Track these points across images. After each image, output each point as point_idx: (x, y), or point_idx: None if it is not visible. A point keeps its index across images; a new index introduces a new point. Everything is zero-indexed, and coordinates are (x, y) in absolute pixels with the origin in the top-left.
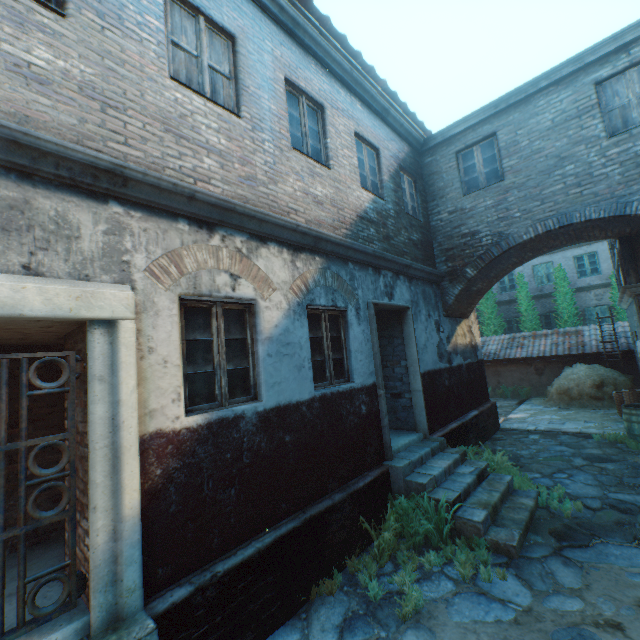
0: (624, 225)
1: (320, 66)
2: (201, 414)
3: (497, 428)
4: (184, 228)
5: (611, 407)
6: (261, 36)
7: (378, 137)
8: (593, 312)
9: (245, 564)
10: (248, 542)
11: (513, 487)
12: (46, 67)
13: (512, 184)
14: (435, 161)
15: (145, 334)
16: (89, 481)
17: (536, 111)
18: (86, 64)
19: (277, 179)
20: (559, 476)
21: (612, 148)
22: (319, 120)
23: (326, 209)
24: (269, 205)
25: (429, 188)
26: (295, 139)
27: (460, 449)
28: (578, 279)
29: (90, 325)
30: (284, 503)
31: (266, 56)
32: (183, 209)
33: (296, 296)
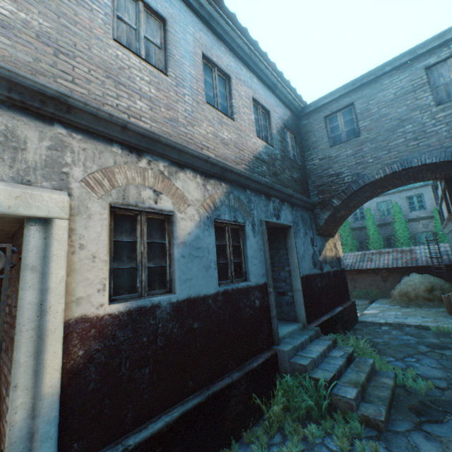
0: (450, 169)
1: (228, 49)
2: (123, 303)
3: (356, 321)
4: (117, 151)
5: (440, 306)
6: (185, 22)
7: (269, 103)
8: (421, 236)
9: (154, 437)
10: (158, 416)
11: (375, 368)
12: (9, 16)
13: (366, 139)
14: (309, 123)
15: (77, 233)
16: (13, 361)
17: (382, 88)
18: (44, 19)
19: (194, 123)
20: (409, 360)
21: (440, 113)
22: (226, 86)
23: (230, 149)
24: (187, 141)
25: (305, 142)
26: (208, 97)
27: (331, 337)
28: (410, 212)
29: (27, 222)
30: (191, 381)
31: (189, 36)
32: (117, 136)
33: (206, 211)
